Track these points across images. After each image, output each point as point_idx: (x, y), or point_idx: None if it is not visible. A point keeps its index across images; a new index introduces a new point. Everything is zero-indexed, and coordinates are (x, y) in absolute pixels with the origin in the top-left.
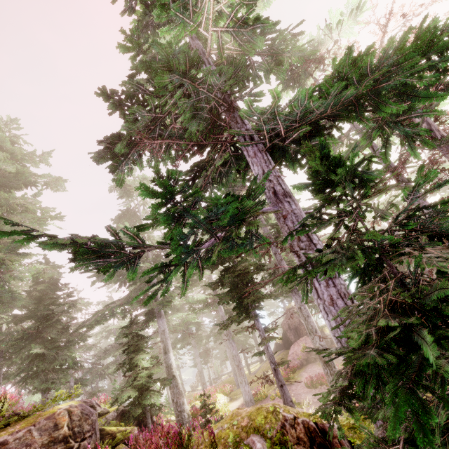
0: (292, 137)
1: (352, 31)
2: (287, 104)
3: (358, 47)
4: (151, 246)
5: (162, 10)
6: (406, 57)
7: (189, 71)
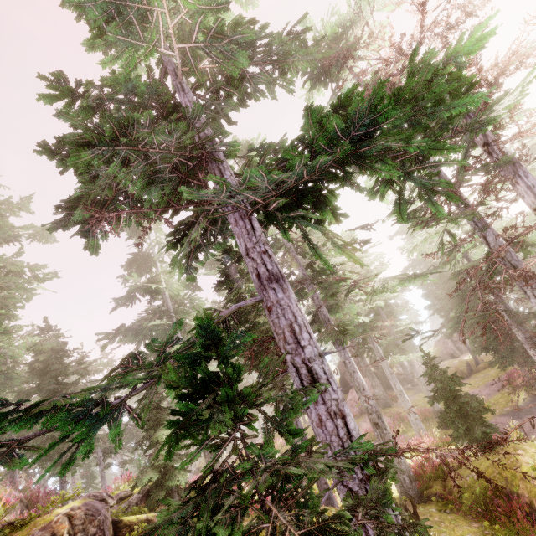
0: (272, 205)
1: (394, 1)
2: (243, 182)
3: (389, 37)
4: (32, 435)
5: (98, 35)
6: (386, 115)
7: (122, 137)
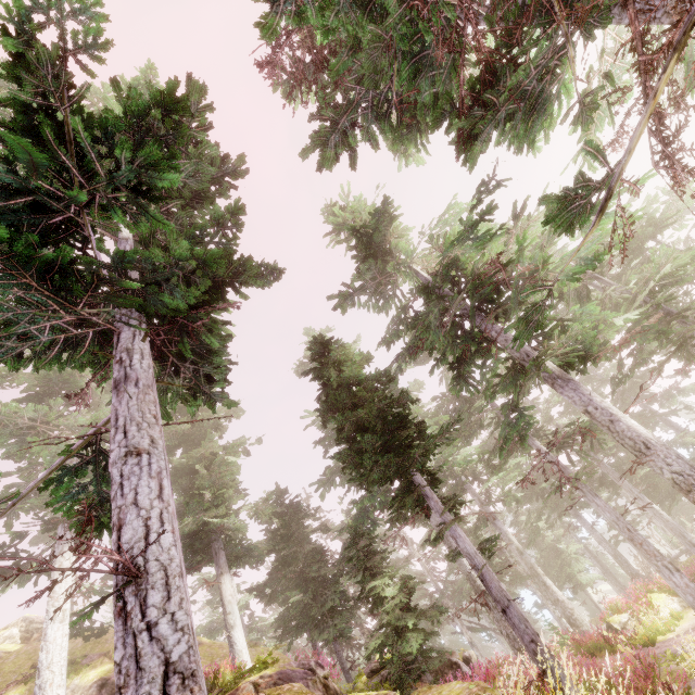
0: (78, 316)
1: None
2: None
3: None
4: None
5: None
6: None
7: None
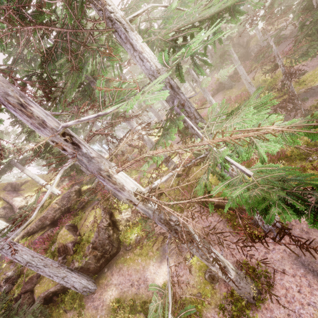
0: None
1: None
2: None
3: None
4: None
5: None
6: None
7: None
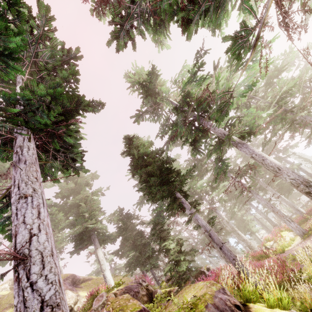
0: None
1: None
2: None
3: None
4: None
5: None
6: None
7: None
